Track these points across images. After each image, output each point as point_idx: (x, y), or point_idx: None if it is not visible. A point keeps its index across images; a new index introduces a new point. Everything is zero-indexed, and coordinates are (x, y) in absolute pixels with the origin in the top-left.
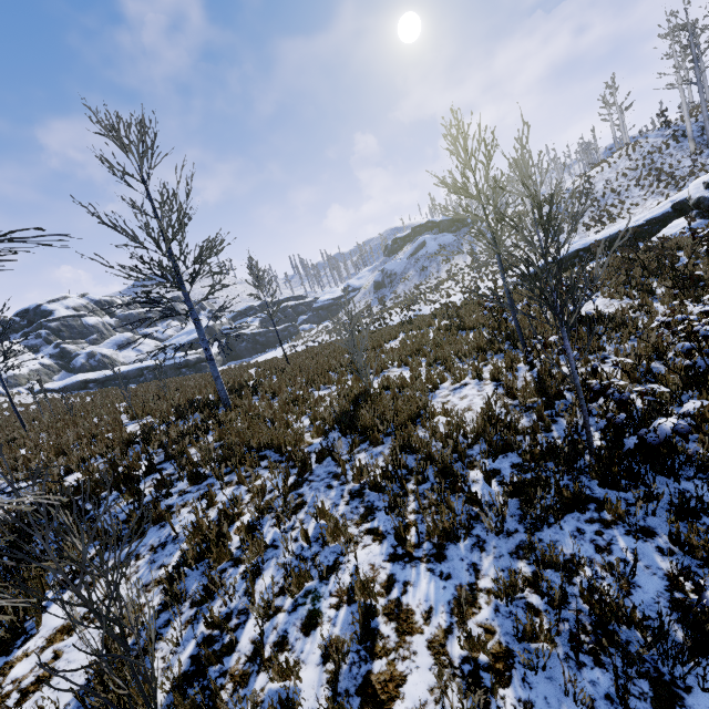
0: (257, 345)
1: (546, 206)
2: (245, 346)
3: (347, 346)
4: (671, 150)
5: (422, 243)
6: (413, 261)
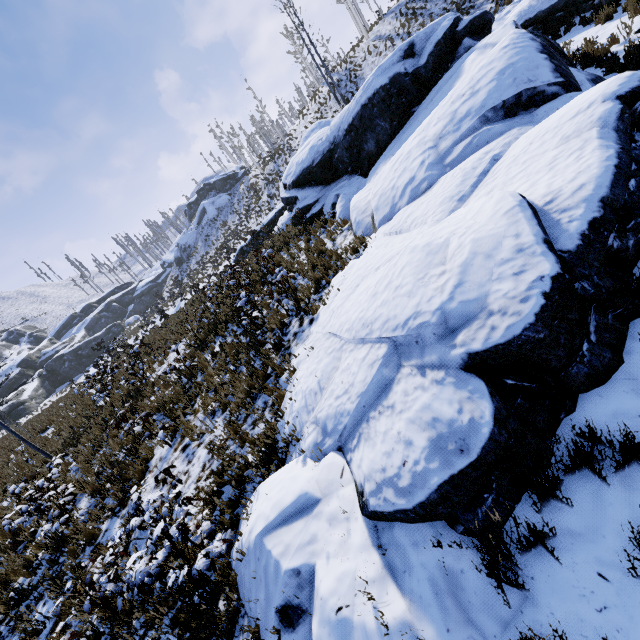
0: (82, 359)
1: (272, 163)
2: (69, 366)
3: (42, 419)
4: (331, 102)
5: (202, 210)
6: (200, 231)
